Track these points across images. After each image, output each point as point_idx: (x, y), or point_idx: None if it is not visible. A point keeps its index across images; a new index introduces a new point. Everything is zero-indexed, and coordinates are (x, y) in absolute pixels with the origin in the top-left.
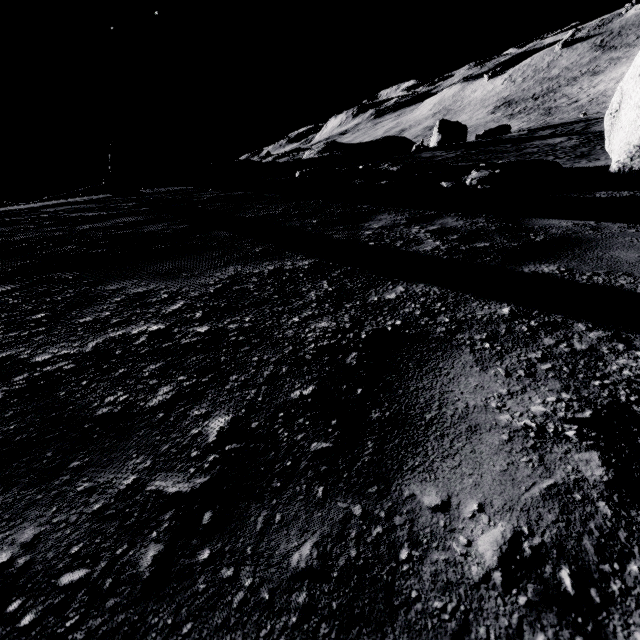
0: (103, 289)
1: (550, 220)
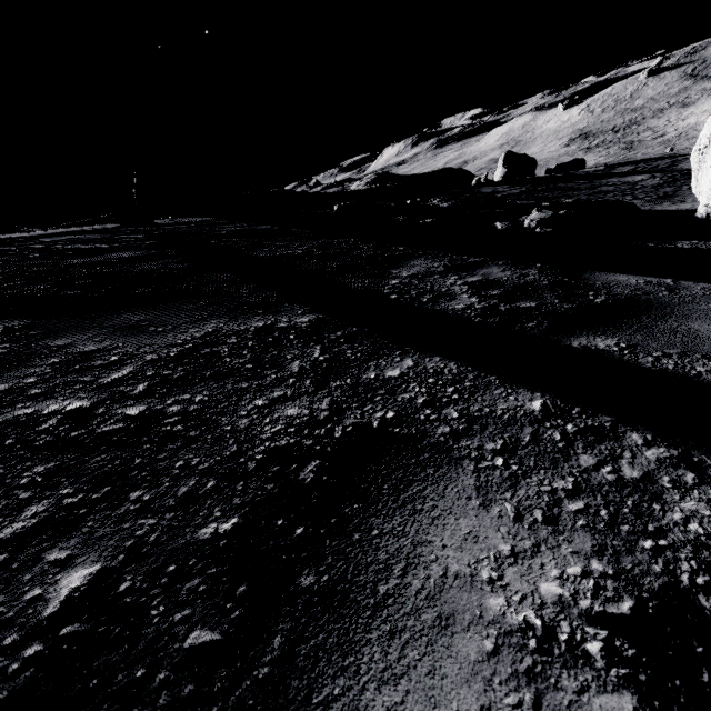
0: (46, 344)
1: (617, 275)
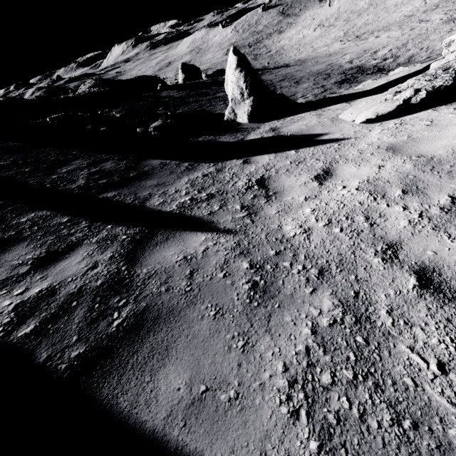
0: None
1: (154, 160)
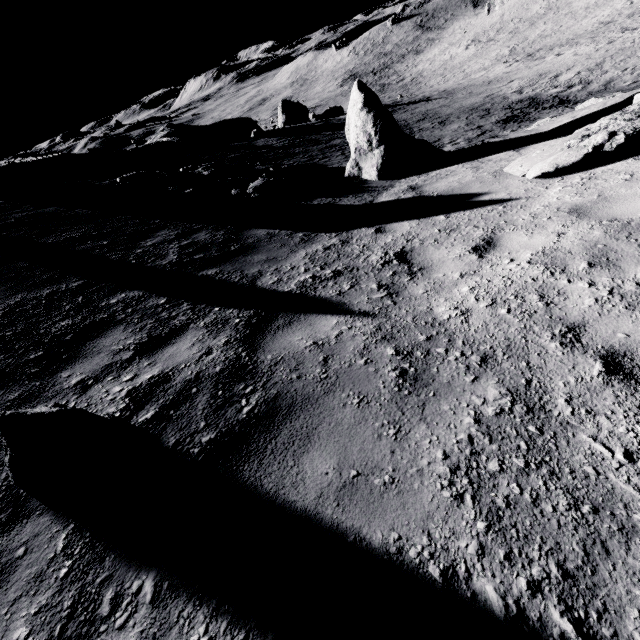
0: None
1: (259, 230)
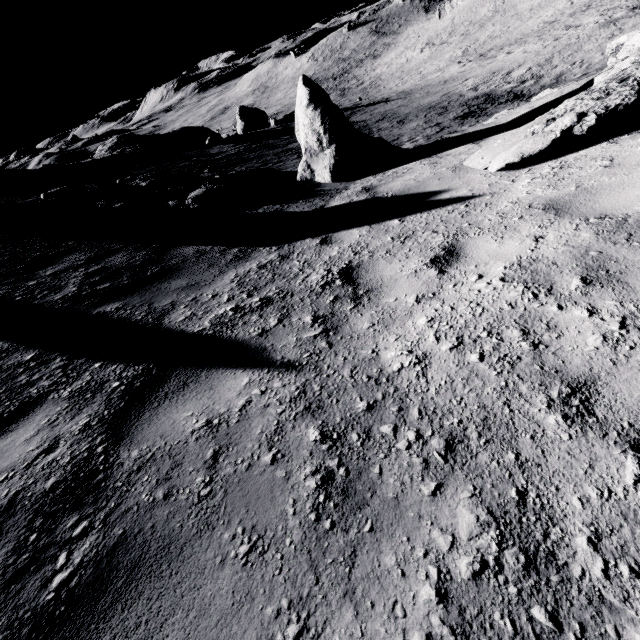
0: None
1: (188, 248)
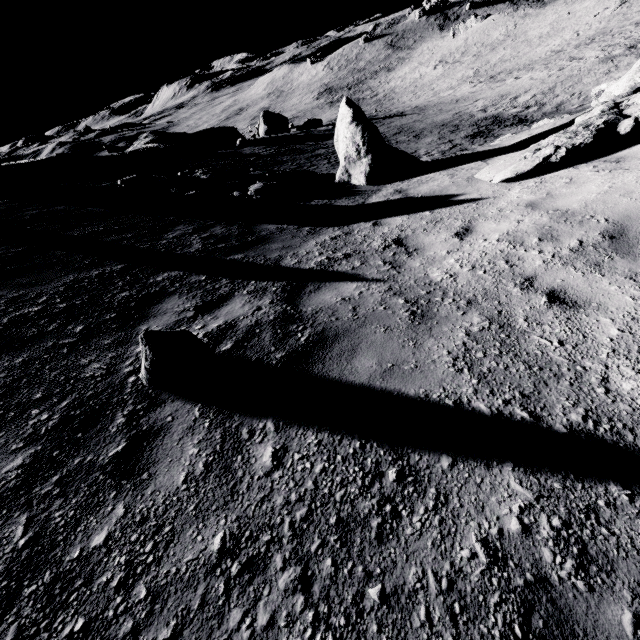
0: None
1: (269, 225)
